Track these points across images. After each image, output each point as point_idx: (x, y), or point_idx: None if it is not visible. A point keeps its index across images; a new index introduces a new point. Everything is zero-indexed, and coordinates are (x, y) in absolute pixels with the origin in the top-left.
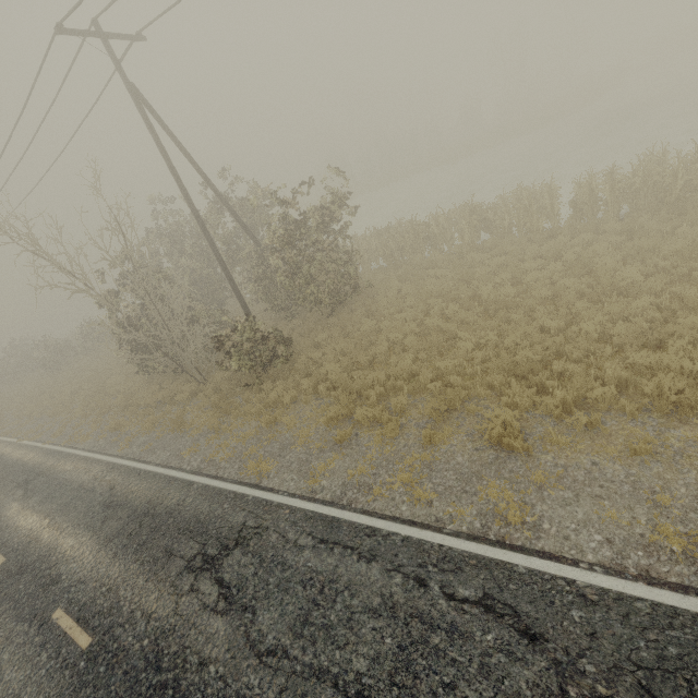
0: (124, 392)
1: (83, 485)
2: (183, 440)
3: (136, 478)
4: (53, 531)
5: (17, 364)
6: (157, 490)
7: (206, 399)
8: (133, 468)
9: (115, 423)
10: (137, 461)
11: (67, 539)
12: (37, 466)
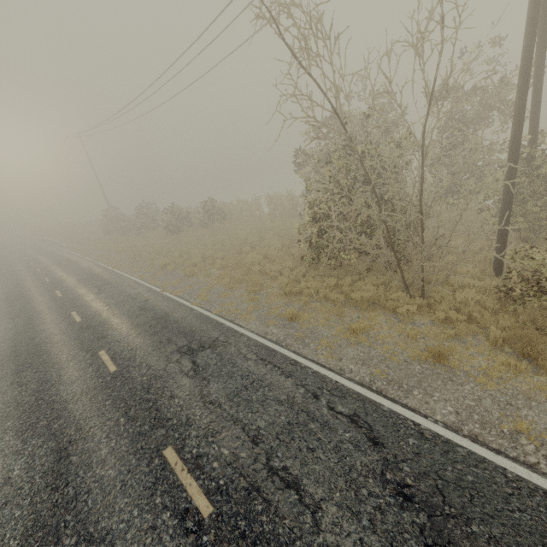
0: (275, 273)
1: (296, 402)
2: (463, 389)
3: (424, 443)
4: (293, 493)
5: (145, 221)
6: (541, 521)
7: (463, 327)
8: (391, 411)
9: (290, 311)
10: (388, 398)
11: (345, 545)
12: (196, 331)
